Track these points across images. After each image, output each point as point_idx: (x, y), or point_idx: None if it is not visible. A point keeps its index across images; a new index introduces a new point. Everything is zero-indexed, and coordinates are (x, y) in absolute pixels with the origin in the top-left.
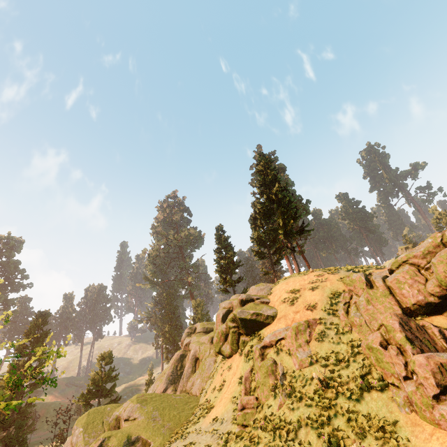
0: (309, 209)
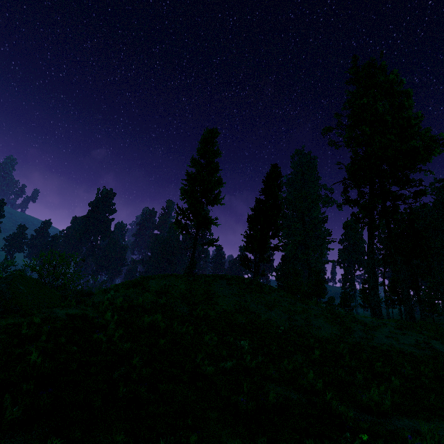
0: (419, 148)
